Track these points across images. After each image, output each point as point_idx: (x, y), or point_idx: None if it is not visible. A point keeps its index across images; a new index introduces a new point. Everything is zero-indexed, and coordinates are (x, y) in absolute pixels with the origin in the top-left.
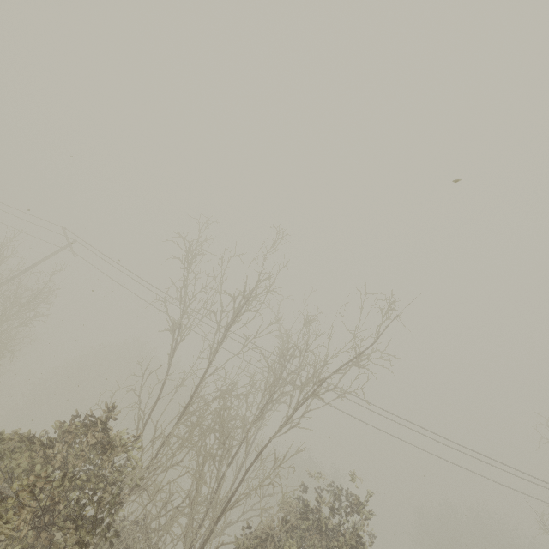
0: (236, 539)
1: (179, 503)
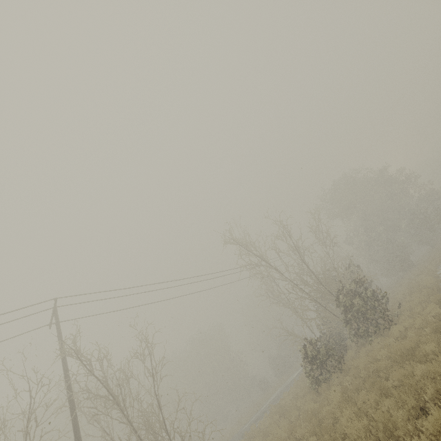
0: None
1: None
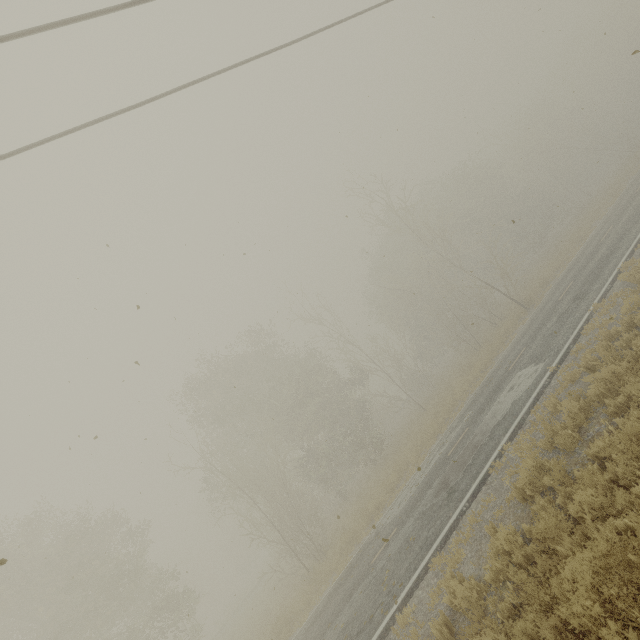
0: None
1: None
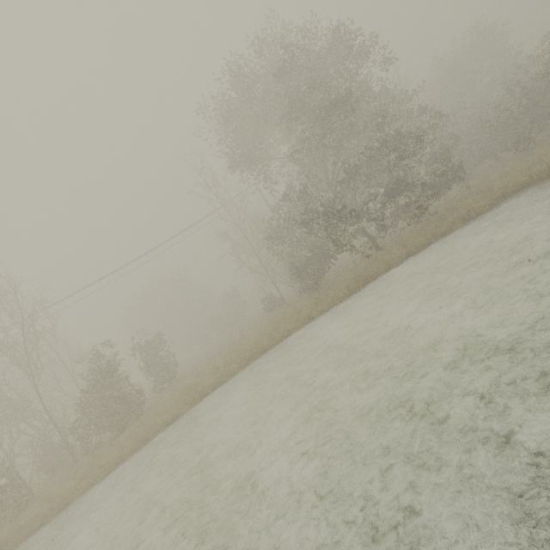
0: (75, 413)
1: (39, 437)
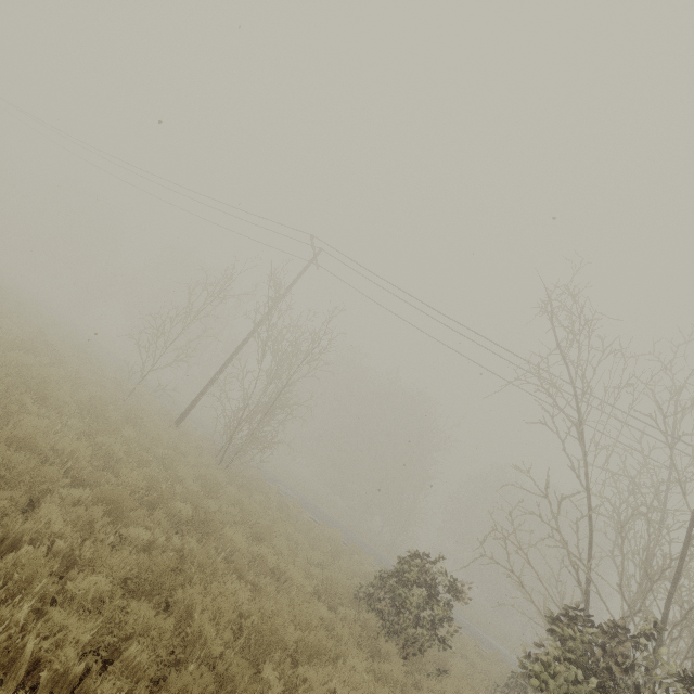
0: None
1: None
